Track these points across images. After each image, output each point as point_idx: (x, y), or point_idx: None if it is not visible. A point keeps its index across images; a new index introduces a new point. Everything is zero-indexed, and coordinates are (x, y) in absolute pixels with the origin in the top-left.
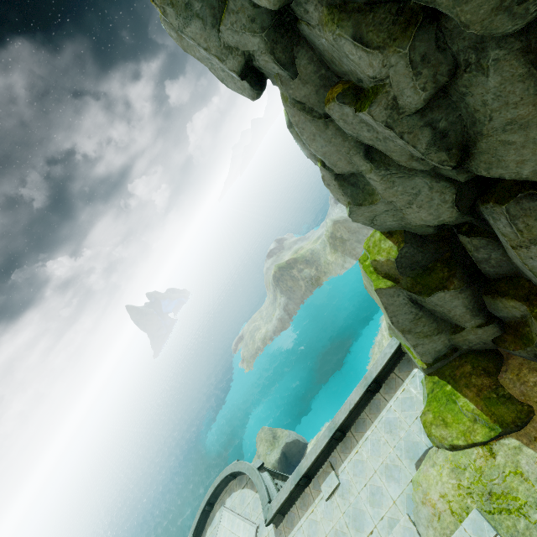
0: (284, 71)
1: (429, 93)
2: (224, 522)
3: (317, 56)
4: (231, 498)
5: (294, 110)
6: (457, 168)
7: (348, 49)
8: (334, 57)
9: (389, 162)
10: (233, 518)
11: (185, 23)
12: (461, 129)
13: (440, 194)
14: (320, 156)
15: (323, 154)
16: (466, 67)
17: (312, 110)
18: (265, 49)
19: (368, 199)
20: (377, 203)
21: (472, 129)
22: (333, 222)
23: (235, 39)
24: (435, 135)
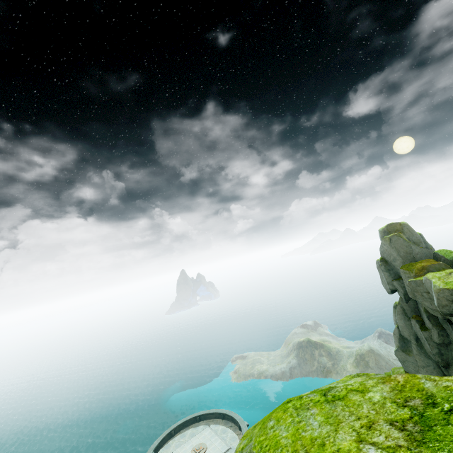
0: (404, 300)
1: (440, 342)
2: (206, 432)
3: (417, 306)
4: (215, 425)
5: (400, 308)
6: (444, 367)
7: (425, 316)
8: (421, 312)
9: (423, 347)
10: (214, 434)
11: (385, 271)
12: (448, 358)
13: (437, 373)
14: (399, 325)
15: (400, 325)
16: (452, 345)
17: (406, 313)
18: (403, 293)
19: (407, 352)
20: (410, 356)
21: (451, 360)
22: (368, 347)
23: (396, 285)
24: (439, 352)
